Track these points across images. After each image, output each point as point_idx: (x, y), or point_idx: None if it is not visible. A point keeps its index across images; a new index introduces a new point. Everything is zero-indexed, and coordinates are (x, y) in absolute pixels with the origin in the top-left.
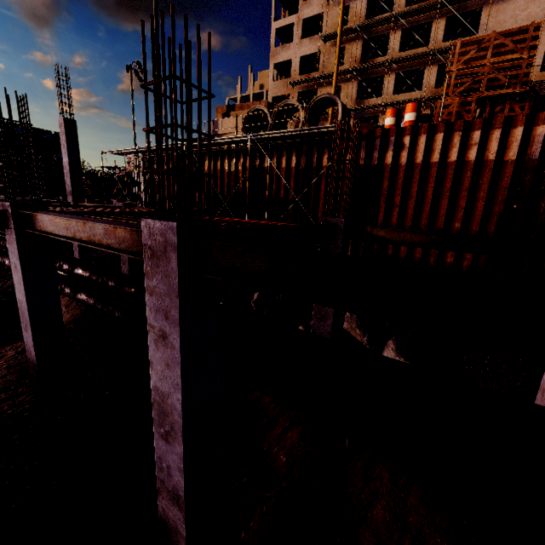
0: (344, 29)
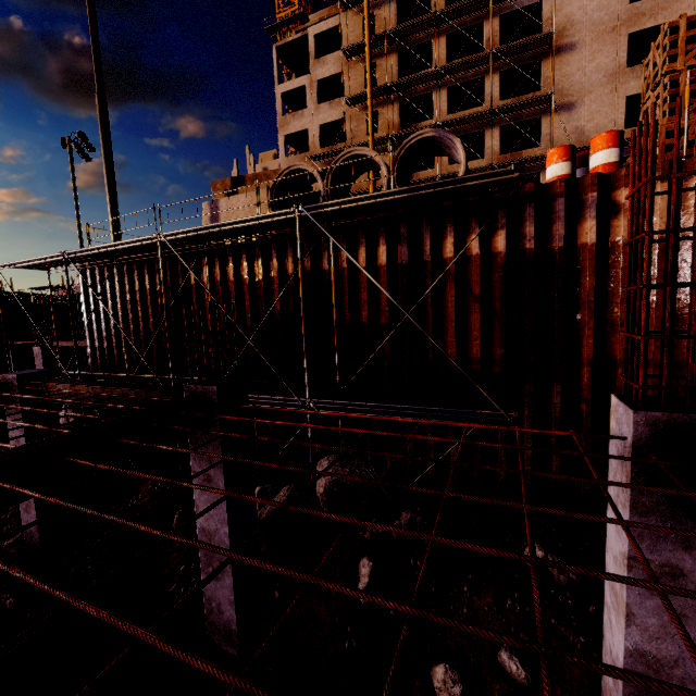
0: (374, 89)
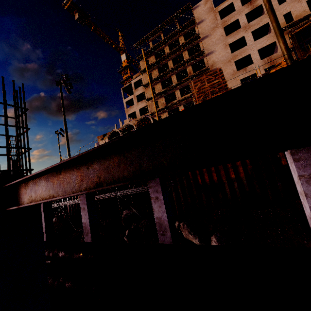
0: (154, 95)
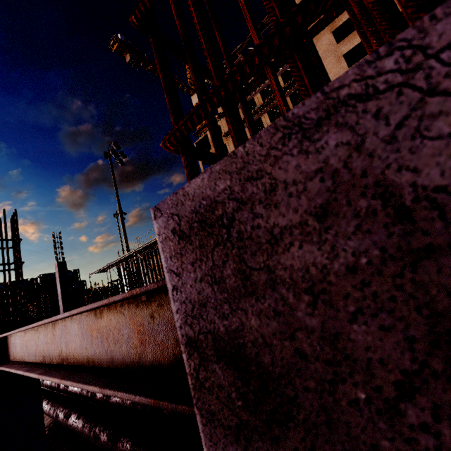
0: None
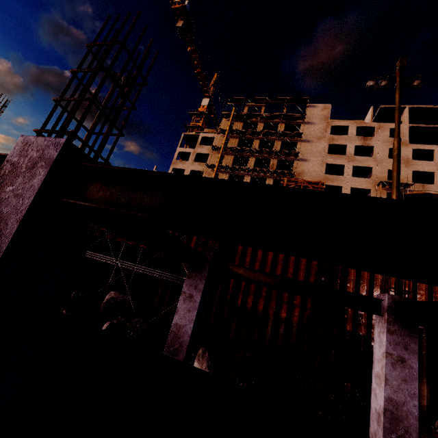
0: (220, 165)
